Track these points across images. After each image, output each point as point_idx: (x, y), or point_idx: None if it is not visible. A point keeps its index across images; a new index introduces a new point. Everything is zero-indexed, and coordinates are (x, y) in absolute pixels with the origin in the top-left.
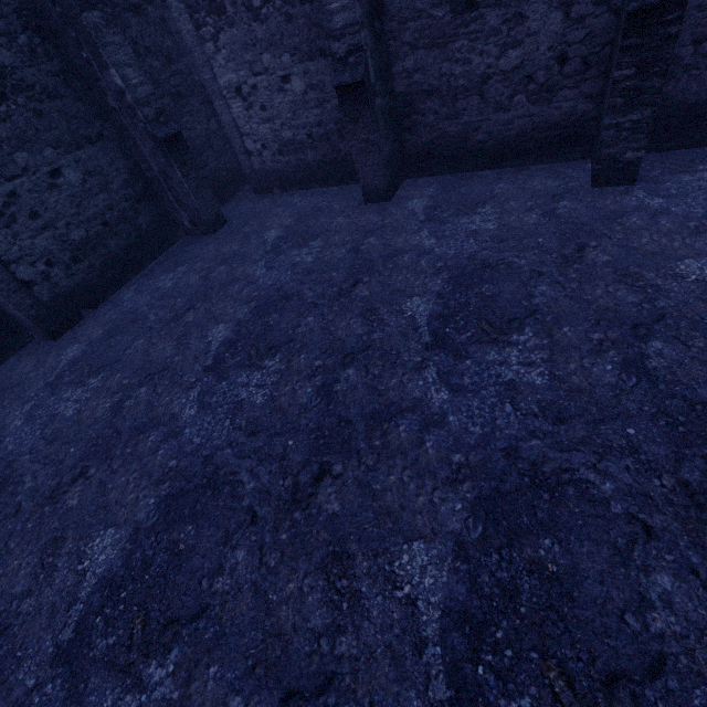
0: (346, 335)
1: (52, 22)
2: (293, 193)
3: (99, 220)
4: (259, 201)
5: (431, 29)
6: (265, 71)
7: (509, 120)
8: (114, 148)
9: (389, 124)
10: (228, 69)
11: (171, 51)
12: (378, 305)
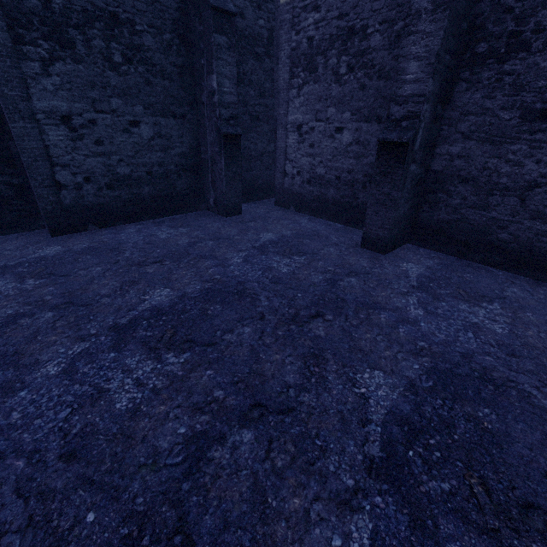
0: (272, 373)
1: (194, 36)
2: (303, 215)
3: (147, 168)
4: (274, 210)
5: (491, 126)
6: (326, 120)
7: (545, 232)
8: (189, 128)
9: (413, 190)
10: (299, 110)
11: (267, 90)
12: (328, 355)
